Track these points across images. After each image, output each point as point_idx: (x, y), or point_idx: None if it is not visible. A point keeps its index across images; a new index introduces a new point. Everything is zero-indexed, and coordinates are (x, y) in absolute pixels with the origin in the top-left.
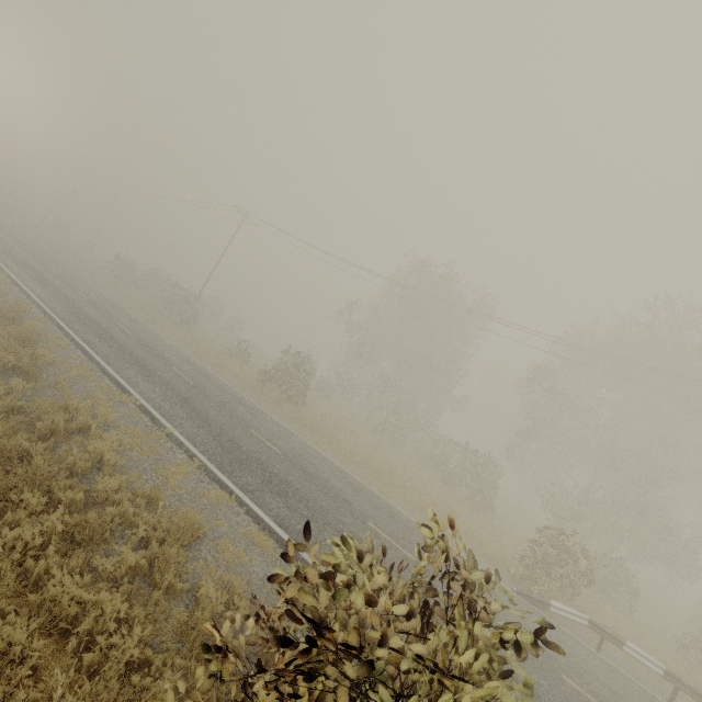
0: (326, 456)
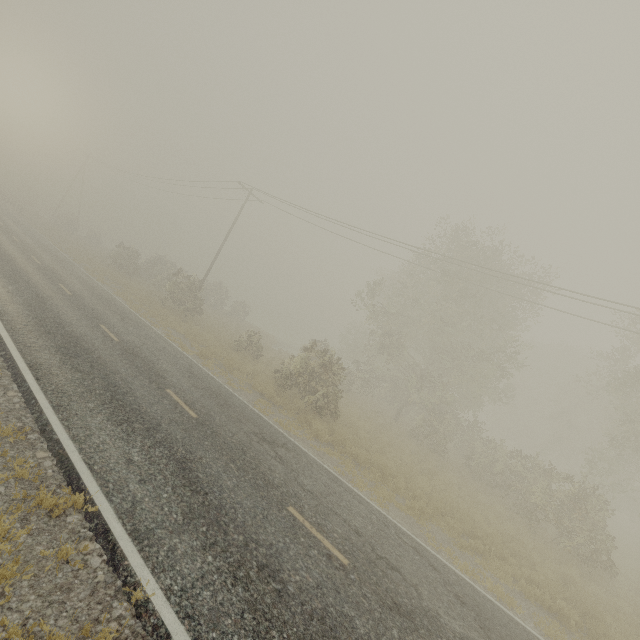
0: (396, 525)
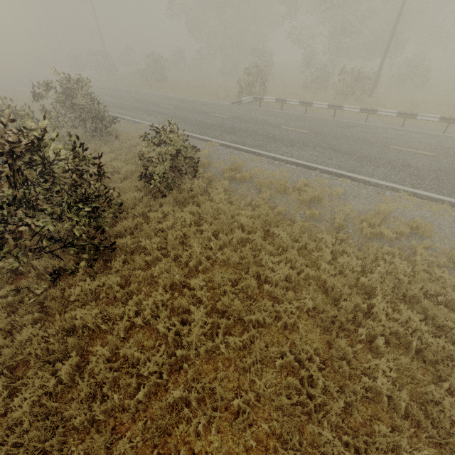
0: (163, 95)
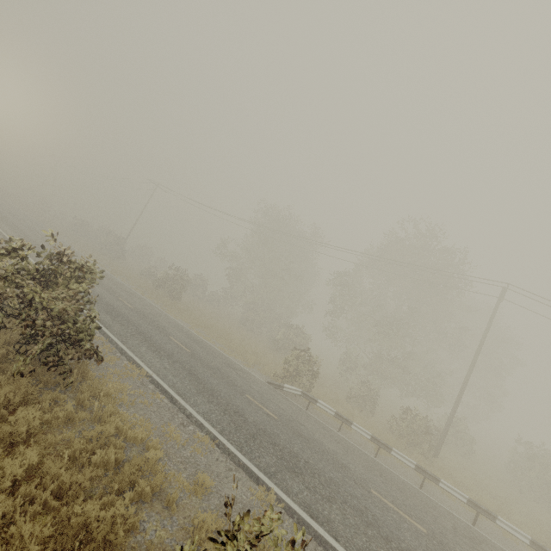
0: (174, 319)
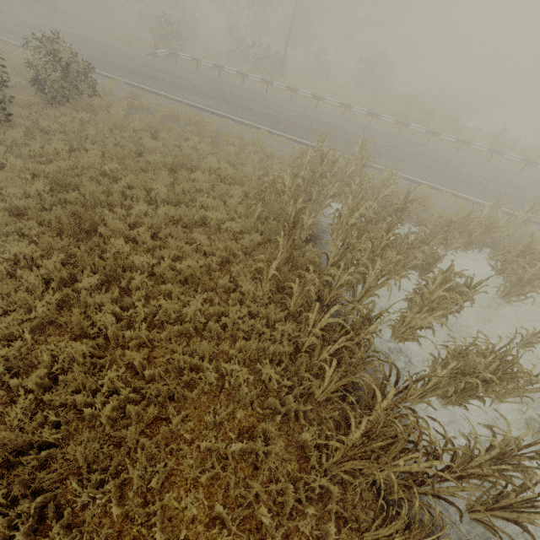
0: (58, 27)
